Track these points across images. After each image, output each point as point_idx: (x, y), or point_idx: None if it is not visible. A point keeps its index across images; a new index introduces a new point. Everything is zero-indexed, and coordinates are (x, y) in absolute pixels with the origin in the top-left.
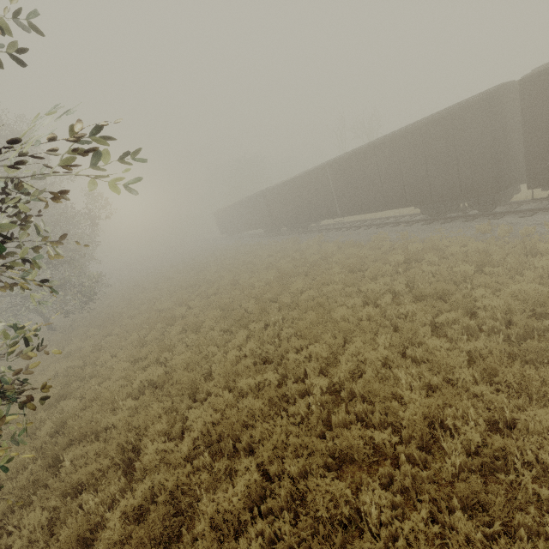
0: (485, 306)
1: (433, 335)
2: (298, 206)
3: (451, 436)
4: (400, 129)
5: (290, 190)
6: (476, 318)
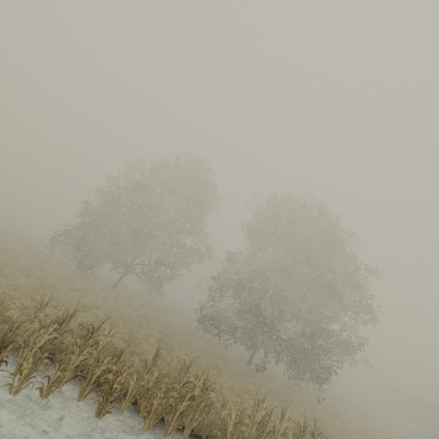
0: None
1: None
2: None
3: None
4: None
5: None
6: None
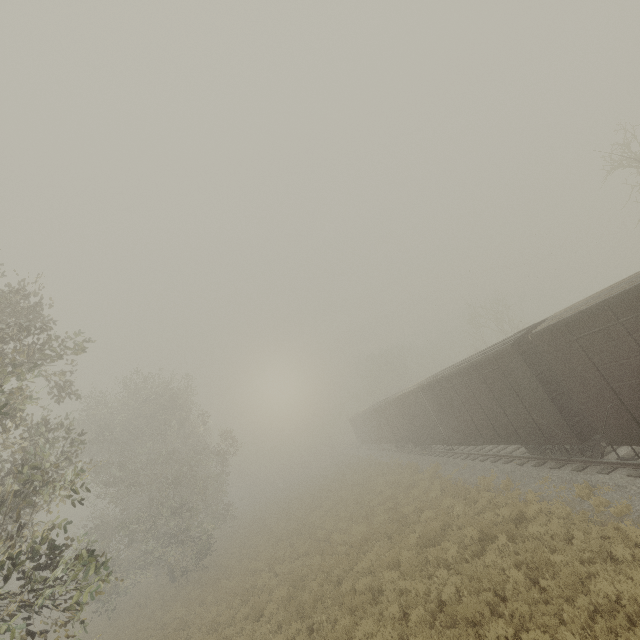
0: None
1: None
2: (411, 425)
3: None
4: (464, 362)
5: (399, 408)
6: None
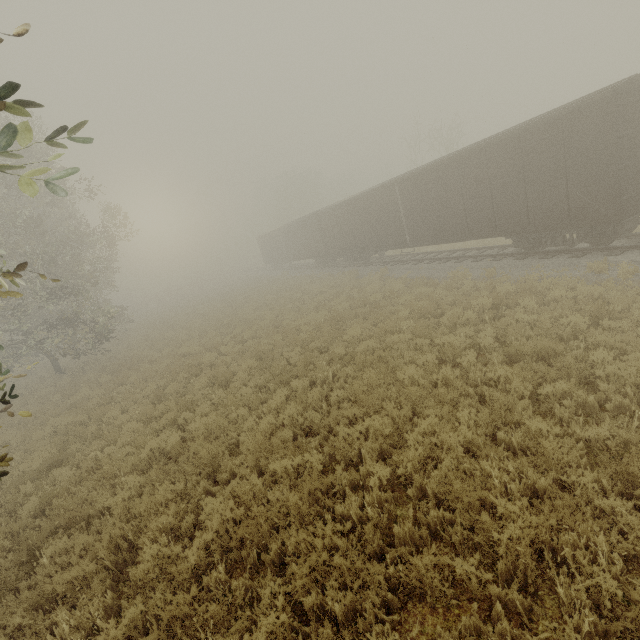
0: (605, 374)
1: (534, 411)
2: (359, 232)
3: (568, 571)
4: (492, 137)
5: (349, 213)
6: (593, 390)
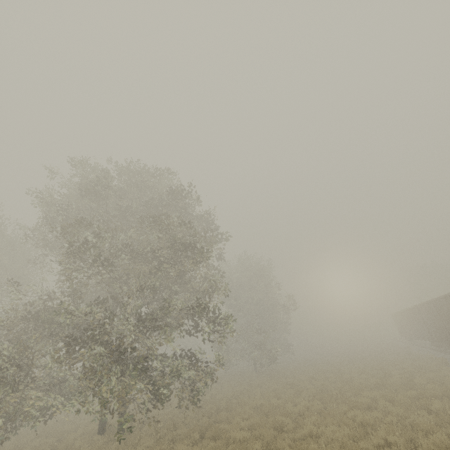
0: None
1: None
2: (443, 326)
3: None
4: None
5: (432, 310)
6: None
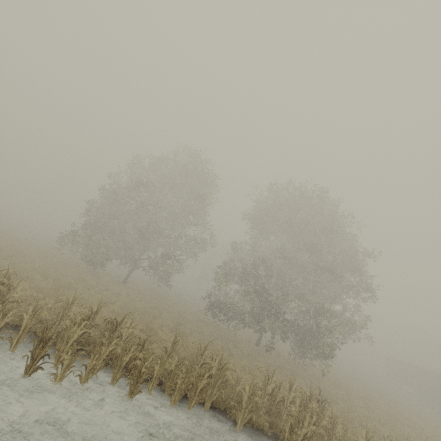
0: None
1: None
2: None
3: None
4: None
5: None
6: None
